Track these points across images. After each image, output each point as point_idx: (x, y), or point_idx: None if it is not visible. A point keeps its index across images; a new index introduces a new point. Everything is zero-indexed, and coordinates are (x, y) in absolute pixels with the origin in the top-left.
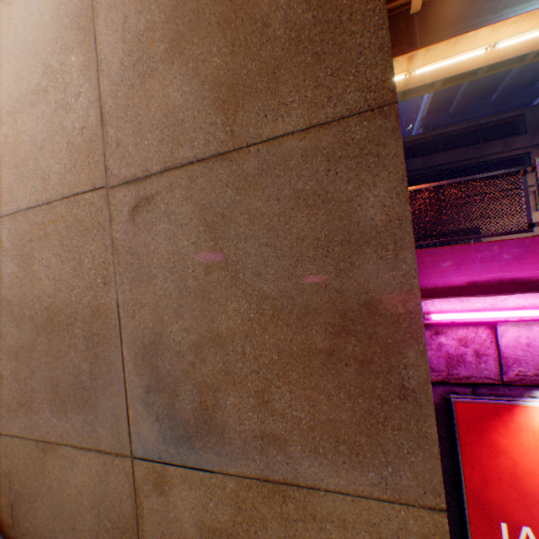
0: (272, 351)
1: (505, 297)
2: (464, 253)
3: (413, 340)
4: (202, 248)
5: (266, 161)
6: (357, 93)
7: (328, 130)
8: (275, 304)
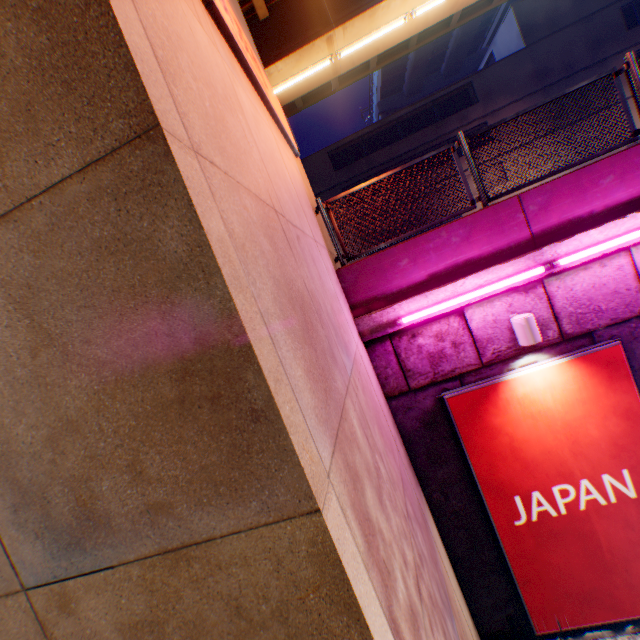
0: (129, 418)
1: (463, 281)
2: (417, 246)
3: (248, 362)
4: (20, 329)
5: (55, 213)
6: (121, 120)
7: (105, 166)
8: (116, 368)
